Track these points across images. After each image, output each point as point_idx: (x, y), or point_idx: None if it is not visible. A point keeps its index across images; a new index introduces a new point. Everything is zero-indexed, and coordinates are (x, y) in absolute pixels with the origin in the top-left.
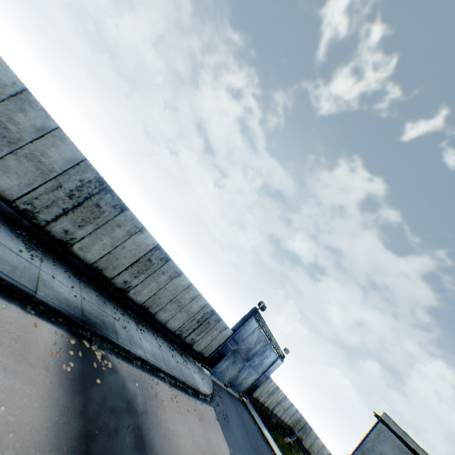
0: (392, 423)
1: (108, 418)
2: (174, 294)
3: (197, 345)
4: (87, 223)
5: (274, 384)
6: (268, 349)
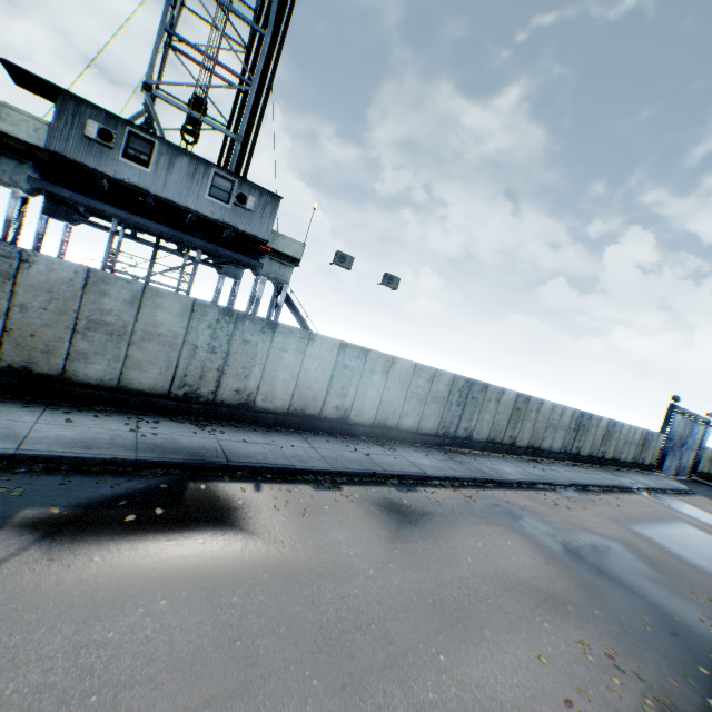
0: None
1: (702, 517)
2: (623, 439)
3: (645, 461)
4: (580, 437)
5: (709, 451)
6: (693, 426)
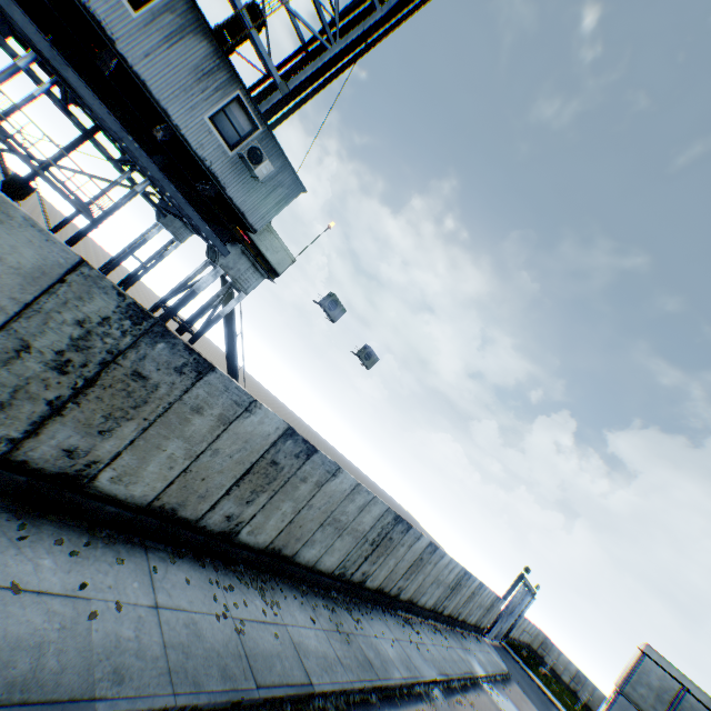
0: (655, 653)
1: None
2: (480, 601)
3: (482, 623)
4: (453, 595)
5: (522, 617)
6: (526, 596)
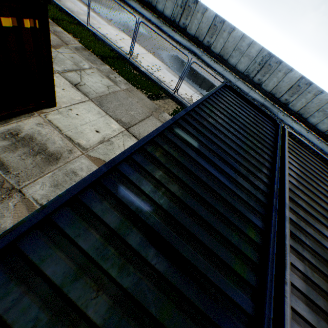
0: None
1: None
2: (319, 106)
3: None
4: (265, 74)
5: None
6: None
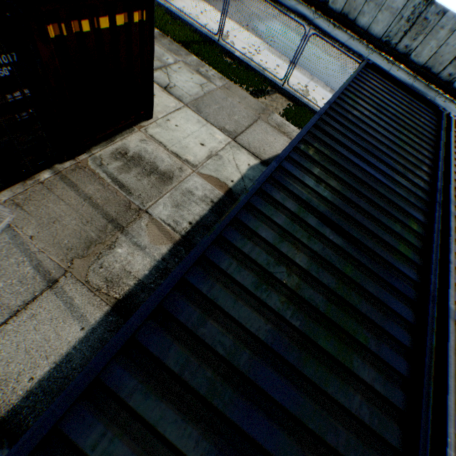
0: None
1: None
2: None
3: None
4: (417, 36)
5: None
6: None
